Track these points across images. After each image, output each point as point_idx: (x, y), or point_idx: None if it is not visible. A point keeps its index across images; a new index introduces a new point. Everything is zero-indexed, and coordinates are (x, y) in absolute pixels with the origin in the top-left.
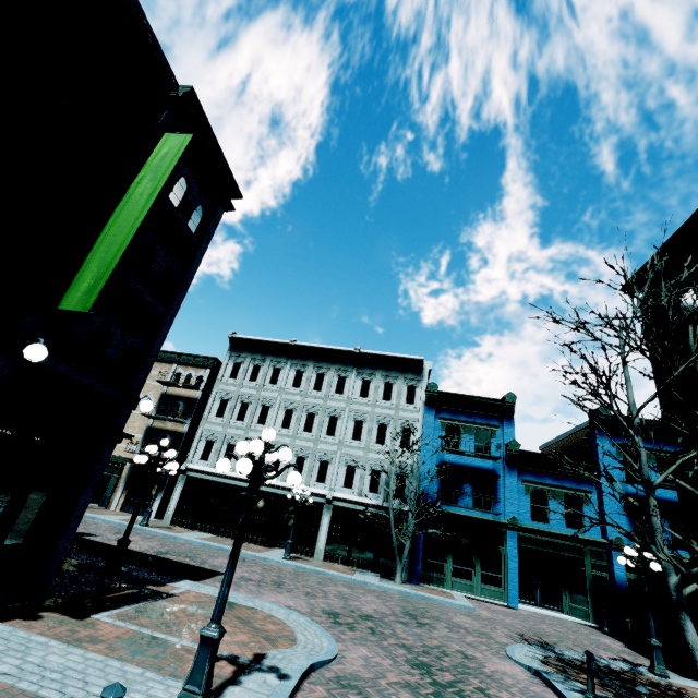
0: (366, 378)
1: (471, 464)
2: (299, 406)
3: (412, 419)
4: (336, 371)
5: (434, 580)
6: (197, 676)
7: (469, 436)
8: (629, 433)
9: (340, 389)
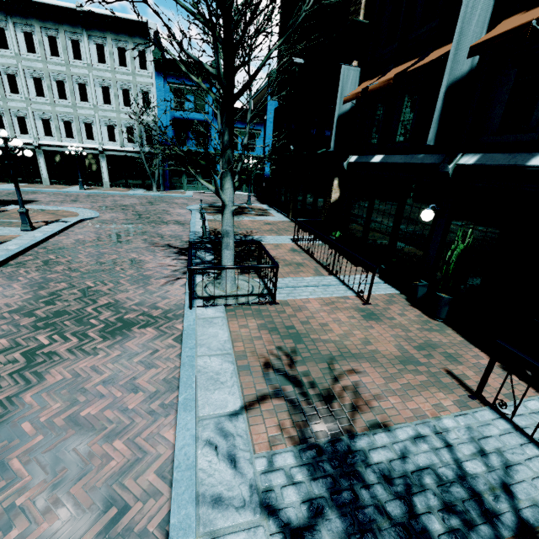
0: (99, 43)
1: (193, 118)
2: (44, 74)
3: (148, 84)
4: (66, 33)
5: (178, 188)
6: (25, 222)
7: (190, 97)
8: (213, 109)
9: (78, 55)
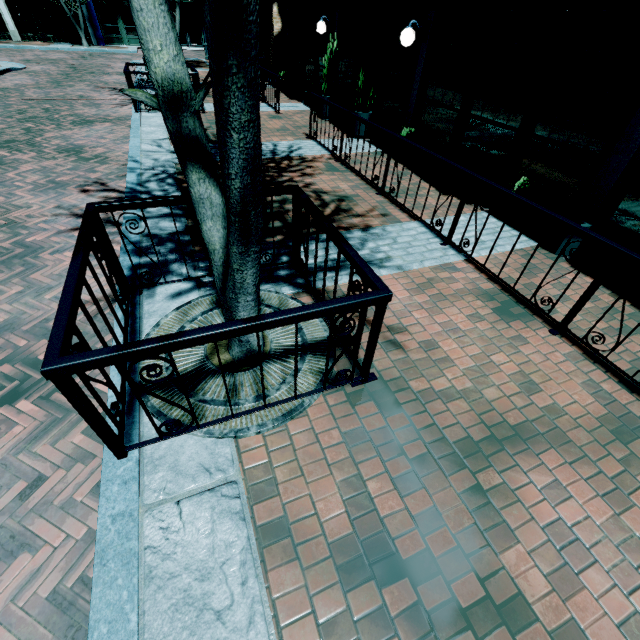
0: None
1: None
2: None
3: None
4: None
5: (116, 41)
6: None
7: None
8: None
9: None
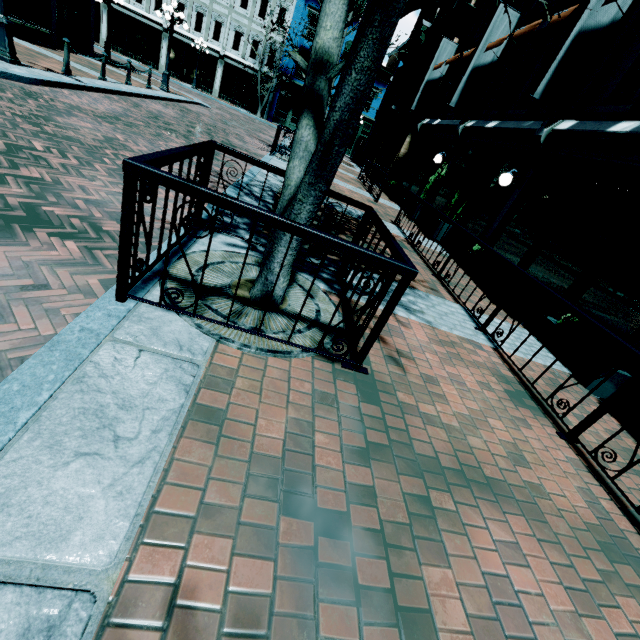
0: None
1: None
2: None
3: (289, 0)
4: None
5: (280, 122)
6: (165, 83)
7: None
8: None
9: None
